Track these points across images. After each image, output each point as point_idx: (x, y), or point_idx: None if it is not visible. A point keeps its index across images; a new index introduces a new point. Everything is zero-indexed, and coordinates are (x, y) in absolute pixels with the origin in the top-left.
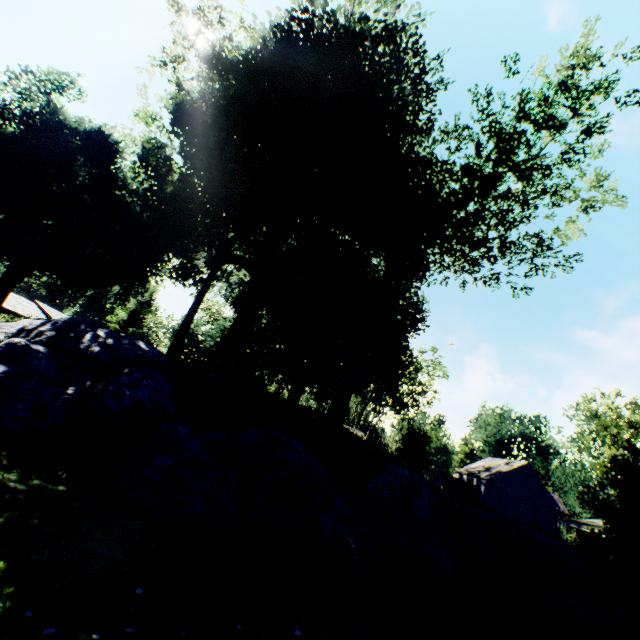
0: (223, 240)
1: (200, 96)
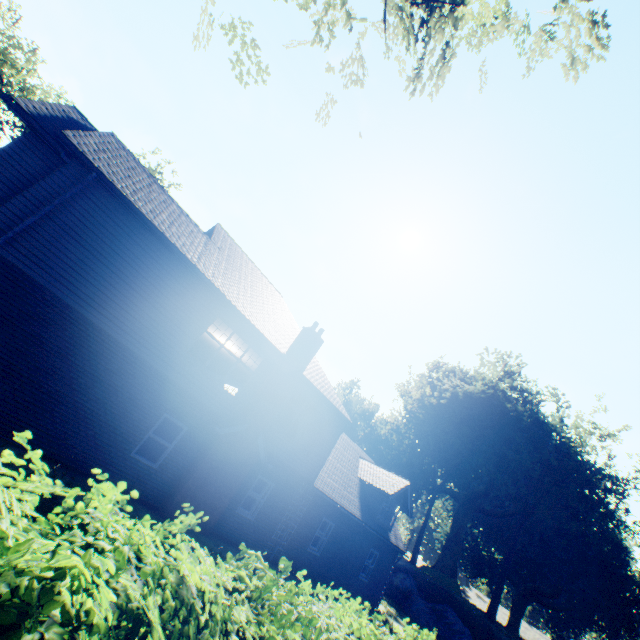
0: (433, 486)
1: (414, 428)
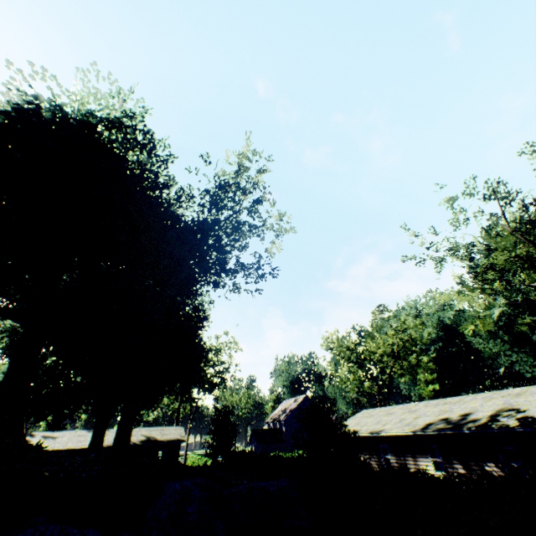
0: None
1: None
